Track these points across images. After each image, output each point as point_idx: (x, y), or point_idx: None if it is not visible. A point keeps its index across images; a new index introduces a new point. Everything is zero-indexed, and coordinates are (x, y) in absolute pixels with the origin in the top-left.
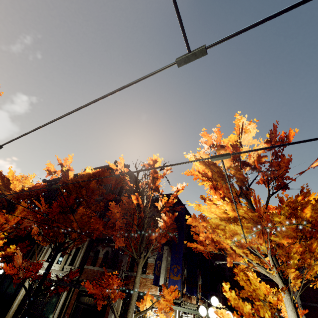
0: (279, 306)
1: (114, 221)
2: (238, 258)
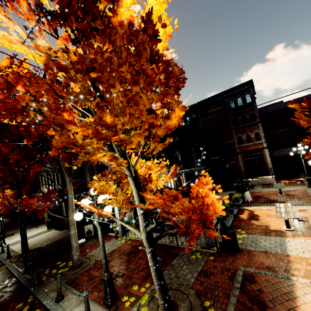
0: (147, 175)
1: (7, 157)
2: None
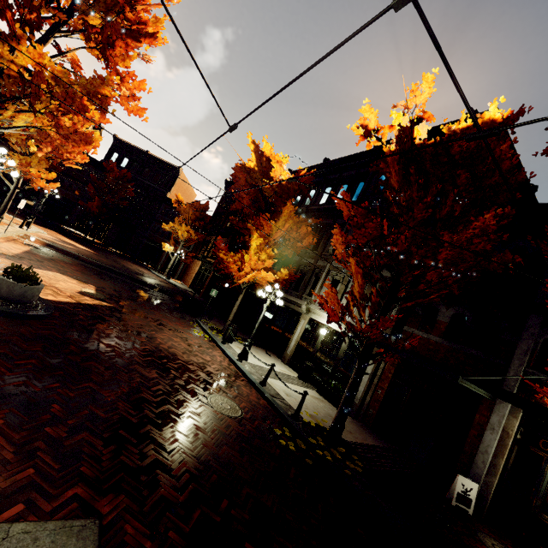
0: None
1: None
2: None
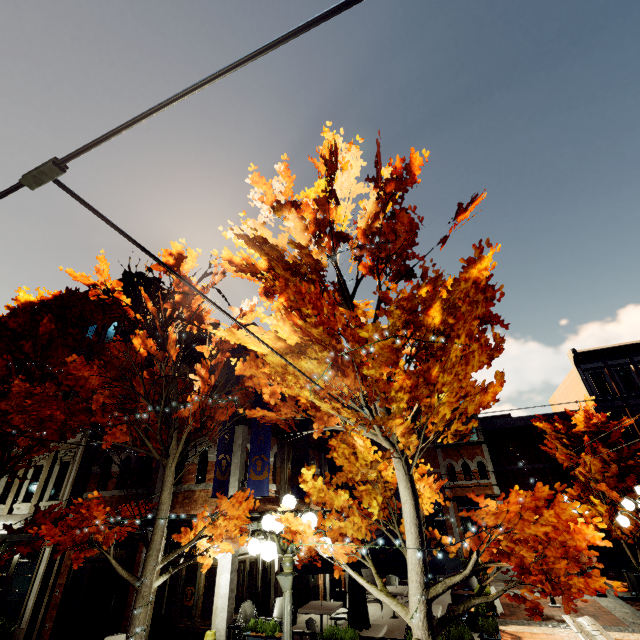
0: None
1: (87, 396)
2: (333, 420)
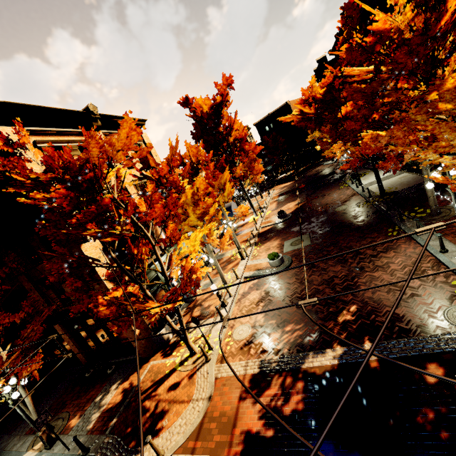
0: None
1: (360, 131)
2: None
